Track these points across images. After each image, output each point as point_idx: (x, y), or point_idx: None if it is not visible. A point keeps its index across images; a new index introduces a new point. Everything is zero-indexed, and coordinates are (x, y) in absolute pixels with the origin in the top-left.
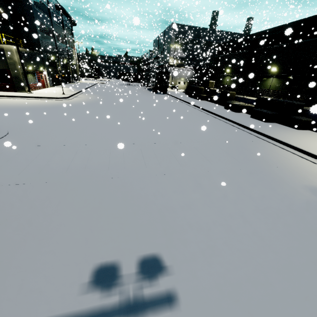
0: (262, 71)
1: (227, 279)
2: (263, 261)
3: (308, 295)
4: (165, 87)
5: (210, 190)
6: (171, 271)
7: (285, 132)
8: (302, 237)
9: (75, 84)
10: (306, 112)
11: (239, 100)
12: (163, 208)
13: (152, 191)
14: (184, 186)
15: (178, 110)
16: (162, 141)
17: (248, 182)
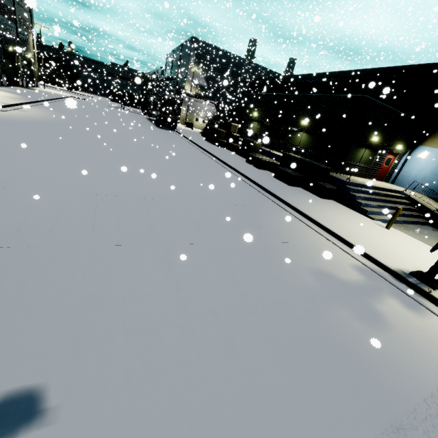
0: (293, 122)
1: (151, 419)
2: (220, 381)
3: (265, 428)
4: (174, 122)
5: (183, 272)
6: (52, 418)
7: (307, 200)
8: (285, 339)
9: (26, 91)
10: (332, 178)
11: (265, 154)
12: (91, 301)
13: (84, 272)
14: (144, 265)
15: (183, 155)
16: (138, 195)
17: (242, 261)
